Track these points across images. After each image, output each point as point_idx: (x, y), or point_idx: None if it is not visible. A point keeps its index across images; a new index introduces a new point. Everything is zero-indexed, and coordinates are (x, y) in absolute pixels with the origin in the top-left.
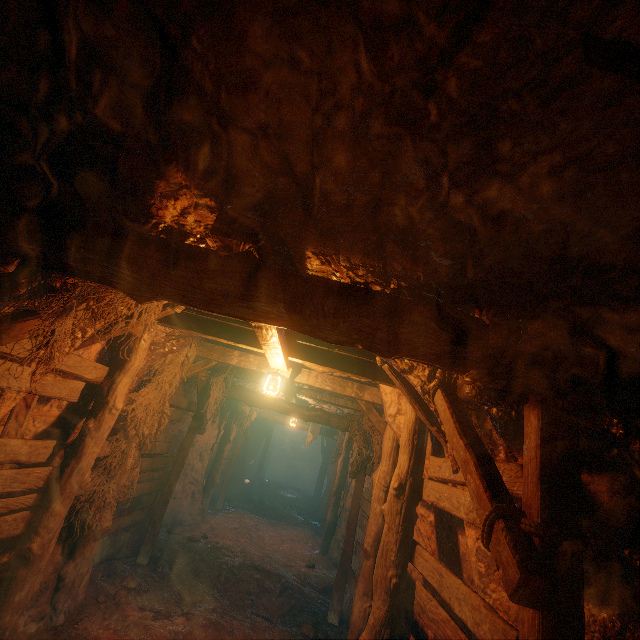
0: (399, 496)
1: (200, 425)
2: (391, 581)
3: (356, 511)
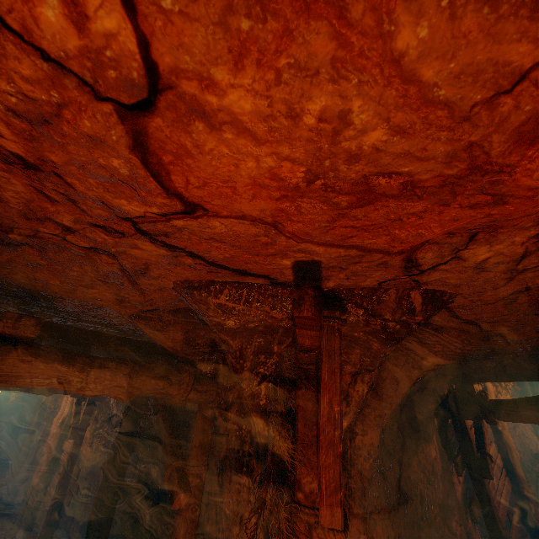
0: (62, 425)
1: None
2: (52, 457)
3: (44, 439)
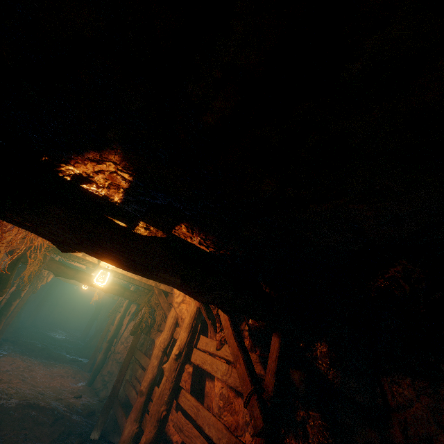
0: (177, 359)
1: (2, 288)
2: (162, 413)
3: (130, 358)
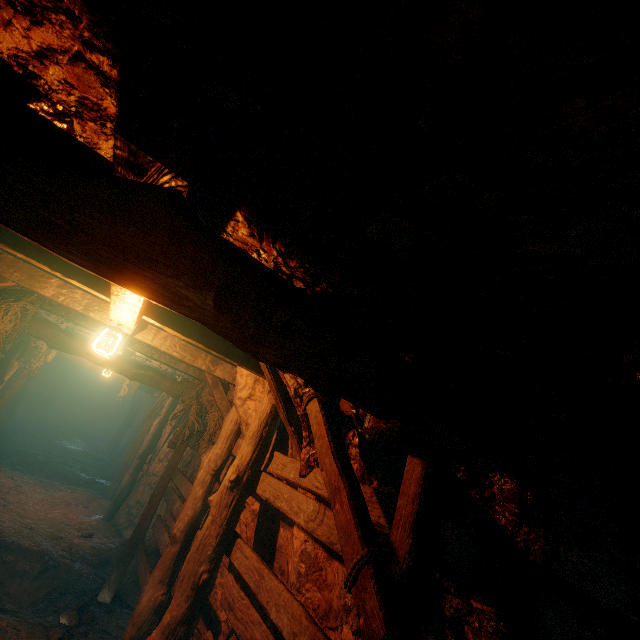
0: (233, 489)
1: None
2: (202, 577)
3: (166, 483)
